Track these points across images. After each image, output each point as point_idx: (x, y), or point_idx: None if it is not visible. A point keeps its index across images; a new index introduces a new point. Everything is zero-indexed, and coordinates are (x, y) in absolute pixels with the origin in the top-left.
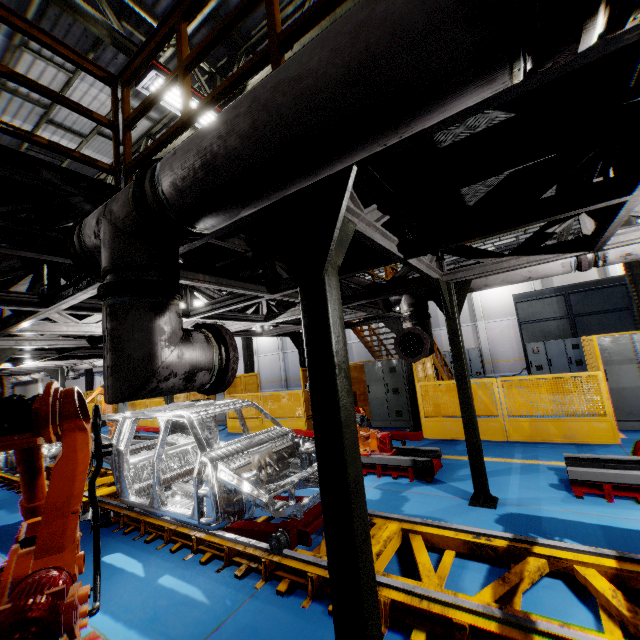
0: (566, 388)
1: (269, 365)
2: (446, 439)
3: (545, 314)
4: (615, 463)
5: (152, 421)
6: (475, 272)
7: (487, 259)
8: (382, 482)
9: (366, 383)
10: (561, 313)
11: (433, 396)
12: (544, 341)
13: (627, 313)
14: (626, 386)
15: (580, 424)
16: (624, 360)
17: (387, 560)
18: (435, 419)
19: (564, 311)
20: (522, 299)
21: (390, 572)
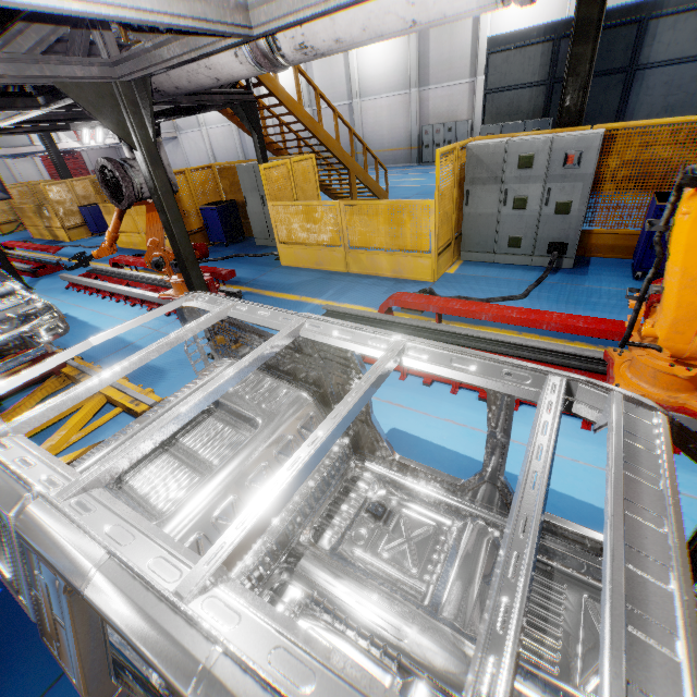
0: (401, 219)
1: (223, 142)
2: (298, 268)
3: (521, 77)
4: (360, 317)
5: (49, 230)
6: (144, 63)
7: (148, 36)
8: (172, 325)
9: (242, 193)
10: (541, 76)
11: (284, 219)
12: (503, 124)
13: (621, 78)
14: (484, 213)
15: (408, 260)
16: (491, 179)
17: (58, 417)
18: (288, 246)
19: (545, 72)
20: (498, 47)
21: (61, 425)
